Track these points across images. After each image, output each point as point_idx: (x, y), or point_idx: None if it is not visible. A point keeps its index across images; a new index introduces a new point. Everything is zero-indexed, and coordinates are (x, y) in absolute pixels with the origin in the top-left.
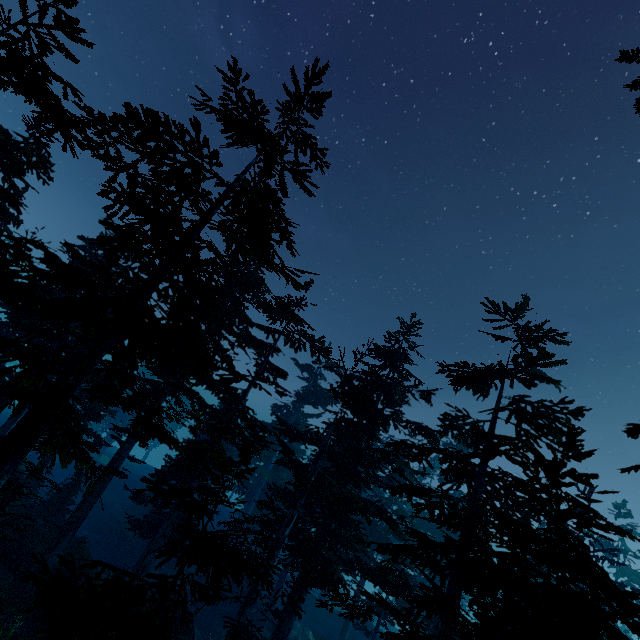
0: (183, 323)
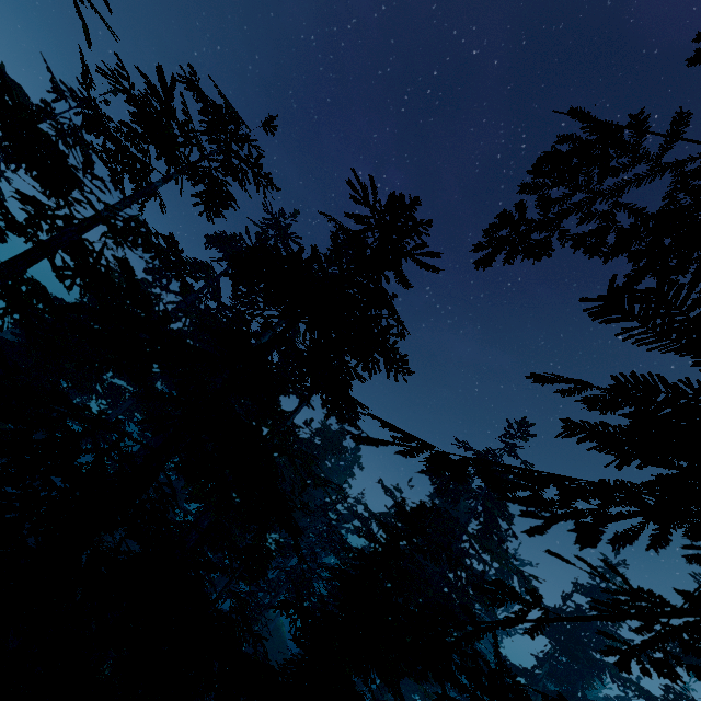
0: (462, 599)
